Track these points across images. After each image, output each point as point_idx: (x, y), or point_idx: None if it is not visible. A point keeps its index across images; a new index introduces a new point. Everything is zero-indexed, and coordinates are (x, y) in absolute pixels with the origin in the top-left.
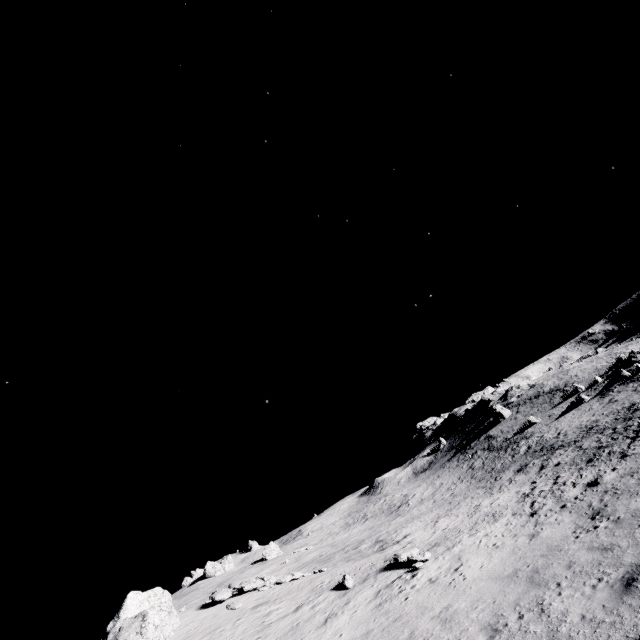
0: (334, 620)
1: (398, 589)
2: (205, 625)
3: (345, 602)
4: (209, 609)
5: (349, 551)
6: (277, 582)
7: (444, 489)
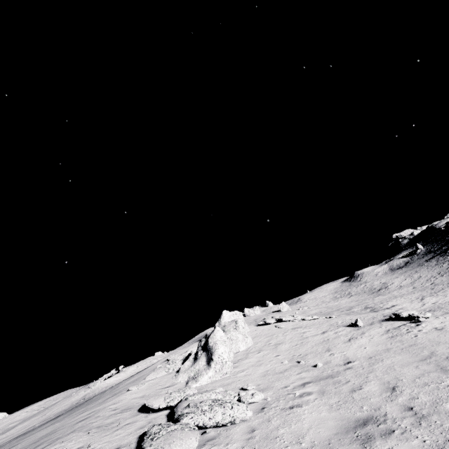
0: (356, 340)
1: (405, 330)
2: (265, 332)
3: (361, 333)
4: (264, 326)
5: (344, 311)
6: (302, 319)
7: (423, 280)
